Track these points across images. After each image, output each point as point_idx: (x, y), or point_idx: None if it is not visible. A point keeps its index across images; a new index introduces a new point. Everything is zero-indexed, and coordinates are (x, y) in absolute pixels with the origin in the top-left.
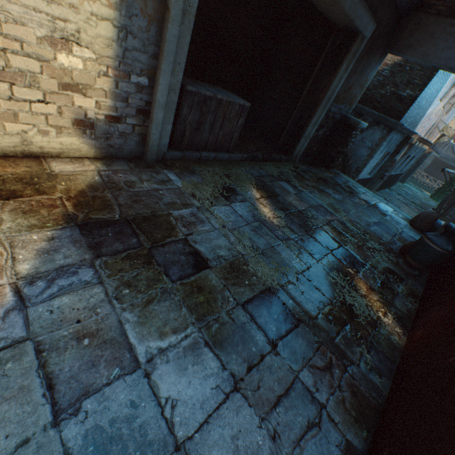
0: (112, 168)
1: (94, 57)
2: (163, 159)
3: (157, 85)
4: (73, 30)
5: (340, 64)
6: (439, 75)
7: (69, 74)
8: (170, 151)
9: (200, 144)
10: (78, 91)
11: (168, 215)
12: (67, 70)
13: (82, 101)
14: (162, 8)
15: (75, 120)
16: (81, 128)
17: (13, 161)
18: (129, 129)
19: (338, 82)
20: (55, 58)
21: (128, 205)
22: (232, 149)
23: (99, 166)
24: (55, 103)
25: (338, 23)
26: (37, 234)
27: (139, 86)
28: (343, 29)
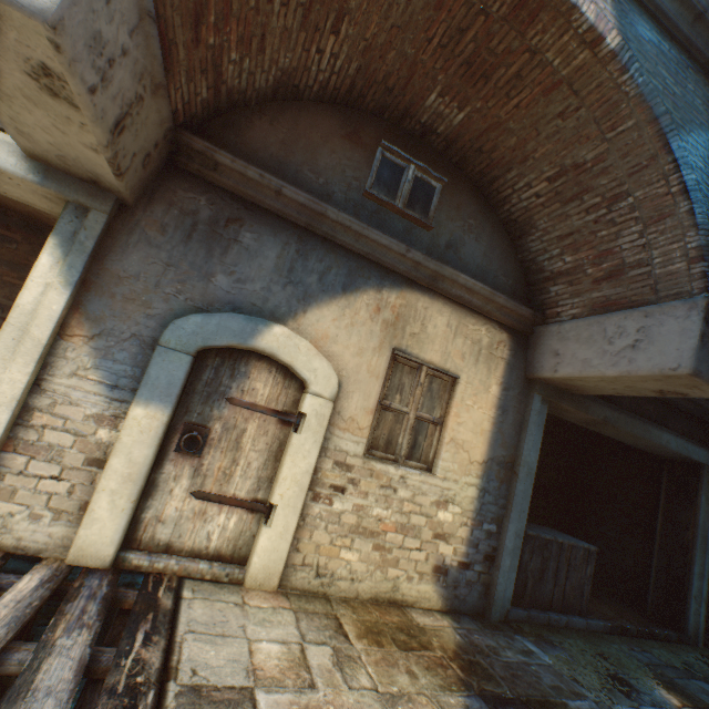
0: (463, 625)
1: (460, 510)
2: (505, 618)
3: (504, 531)
4: (451, 494)
5: (695, 495)
6: None
7: (441, 525)
8: (513, 607)
9: (542, 599)
10: (443, 538)
11: (563, 703)
12: (440, 522)
13: (444, 547)
14: (509, 472)
15: (434, 565)
16: (436, 573)
17: (384, 607)
18: (475, 576)
19: (706, 516)
20: (436, 514)
21: (509, 678)
22: (584, 610)
23: (450, 621)
24: (425, 549)
25: (666, 456)
26: (451, 697)
27: (488, 532)
28: (674, 460)
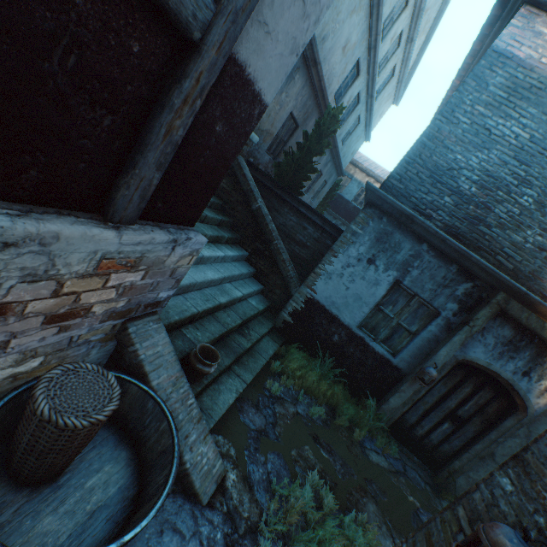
0: None
1: None
2: None
3: None
4: None
5: None
6: (462, 126)
7: None
8: None
9: None
10: None
11: None
12: None
13: None
14: None
15: None
16: None
17: None
18: None
19: None
20: None
21: None
22: None
23: None
24: None
25: None
26: None
27: None
28: None
